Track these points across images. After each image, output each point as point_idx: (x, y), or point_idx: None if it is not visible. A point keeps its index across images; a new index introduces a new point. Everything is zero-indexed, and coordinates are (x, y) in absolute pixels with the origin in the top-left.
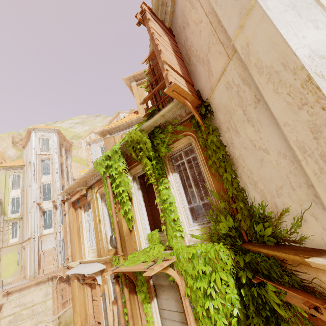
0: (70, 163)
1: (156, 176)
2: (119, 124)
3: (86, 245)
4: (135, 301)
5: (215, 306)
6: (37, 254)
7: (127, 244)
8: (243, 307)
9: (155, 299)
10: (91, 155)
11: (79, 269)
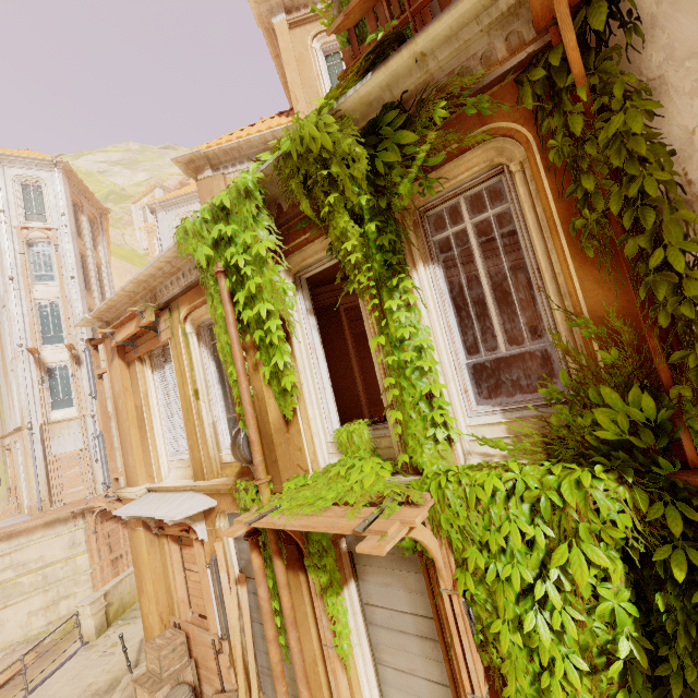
0: (106, 257)
1: (377, 271)
2: (241, 138)
3: (163, 451)
4: (302, 587)
5: (557, 627)
6: (43, 464)
7: (280, 454)
8: (640, 633)
9: (352, 582)
10: (159, 238)
11: (148, 505)
